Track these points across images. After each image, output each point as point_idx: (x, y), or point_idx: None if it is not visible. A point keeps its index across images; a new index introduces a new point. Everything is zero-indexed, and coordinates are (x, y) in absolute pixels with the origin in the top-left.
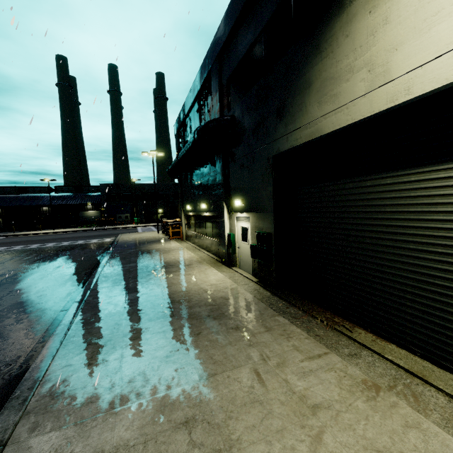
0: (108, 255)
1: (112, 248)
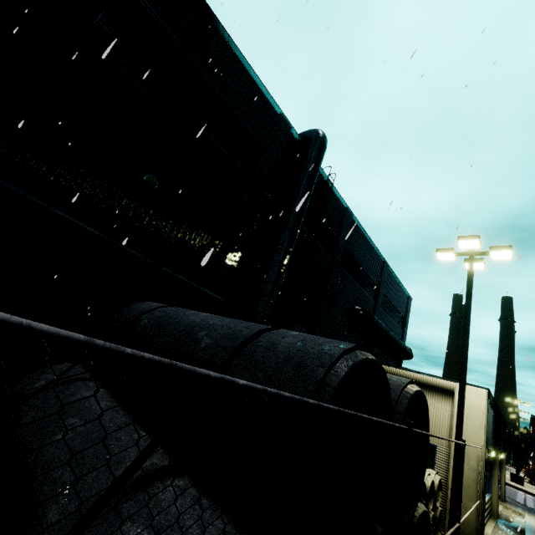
0: None
1: None
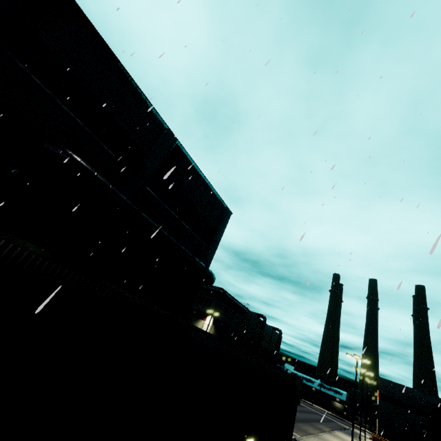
0: (346, 429)
1: (348, 428)
